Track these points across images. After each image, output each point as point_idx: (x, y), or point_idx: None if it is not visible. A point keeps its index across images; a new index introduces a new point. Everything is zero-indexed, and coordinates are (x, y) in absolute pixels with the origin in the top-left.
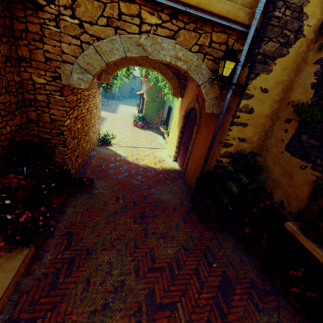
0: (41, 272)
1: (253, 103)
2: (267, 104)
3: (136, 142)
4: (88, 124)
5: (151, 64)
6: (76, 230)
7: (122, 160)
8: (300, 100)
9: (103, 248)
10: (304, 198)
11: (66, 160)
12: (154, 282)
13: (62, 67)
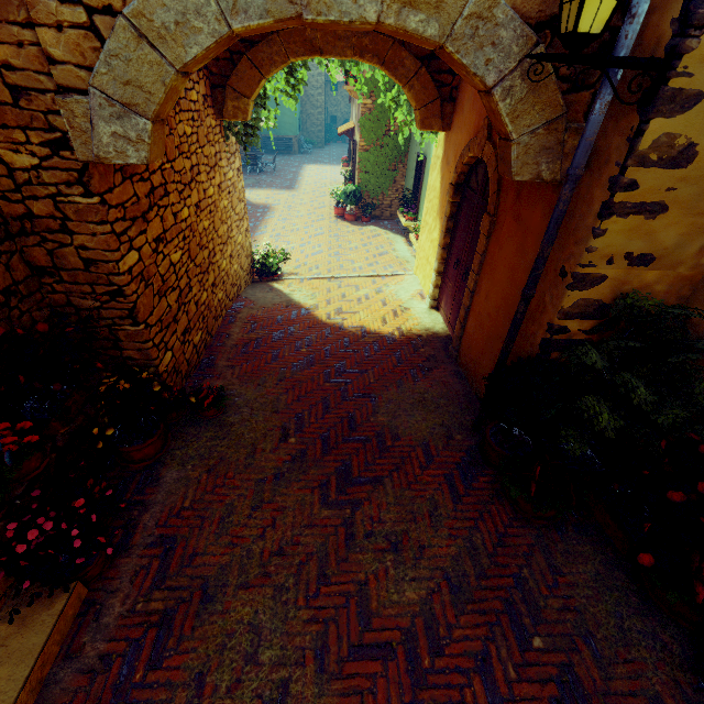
0: (98, 652)
1: (697, 126)
2: None
3: (339, 262)
4: (206, 243)
5: (350, 42)
6: (182, 532)
7: (303, 320)
8: None
9: (242, 582)
10: None
11: (151, 353)
12: (364, 691)
13: (62, 109)
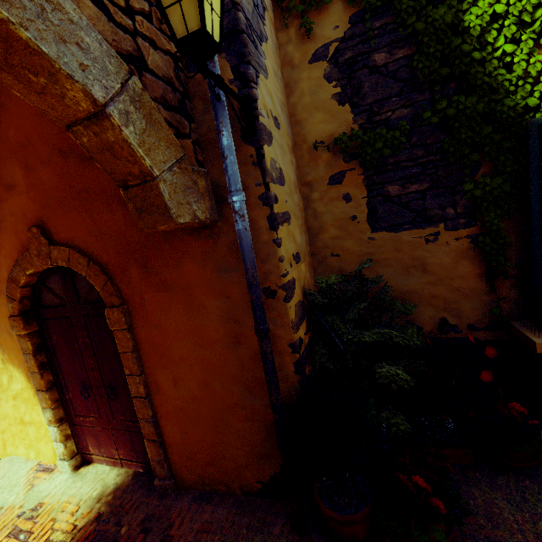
0: None
1: (278, 156)
2: (287, 157)
3: None
4: None
5: None
6: None
7: None
8: (333, 132)
9: None
10: (475, 284)
11: None
12: None
13: None
